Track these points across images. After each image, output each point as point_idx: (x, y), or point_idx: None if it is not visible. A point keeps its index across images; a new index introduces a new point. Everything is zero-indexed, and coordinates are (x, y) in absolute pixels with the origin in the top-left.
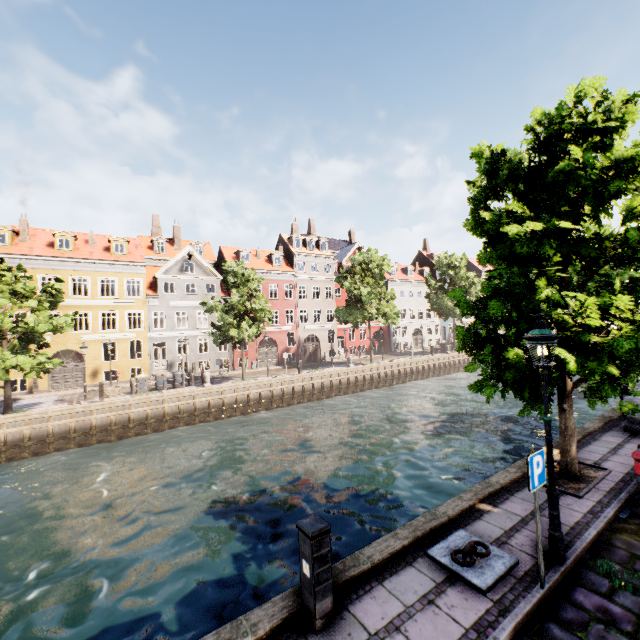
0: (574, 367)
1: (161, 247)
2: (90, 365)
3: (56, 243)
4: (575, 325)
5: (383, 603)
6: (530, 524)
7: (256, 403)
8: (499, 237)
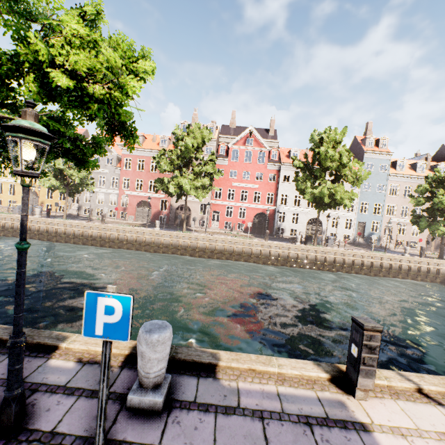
0: None
1: None
2: (40, 199)
3: None
4: None
5: None
6: None
7: (57, 235)
8: None
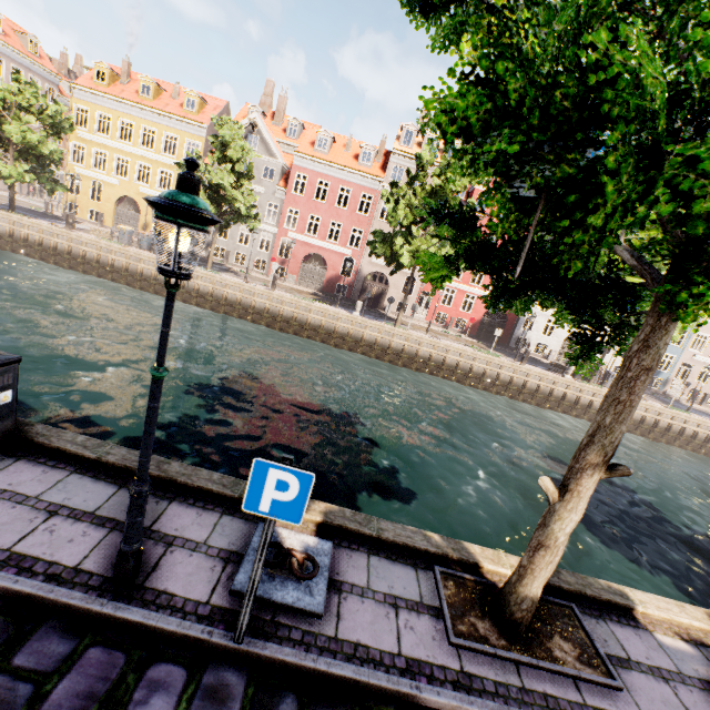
0: None
1: None
2: (143, 218)
3: (140, 89)
4: None
5: None
6: None
7: (200, 297)
8: None
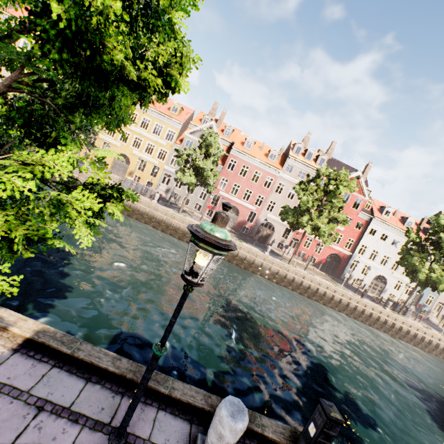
0: None
1: (206, 121)
2: (131, 168)
3: None
4: None
5: None
6: None
7: (174, 230)
8: None
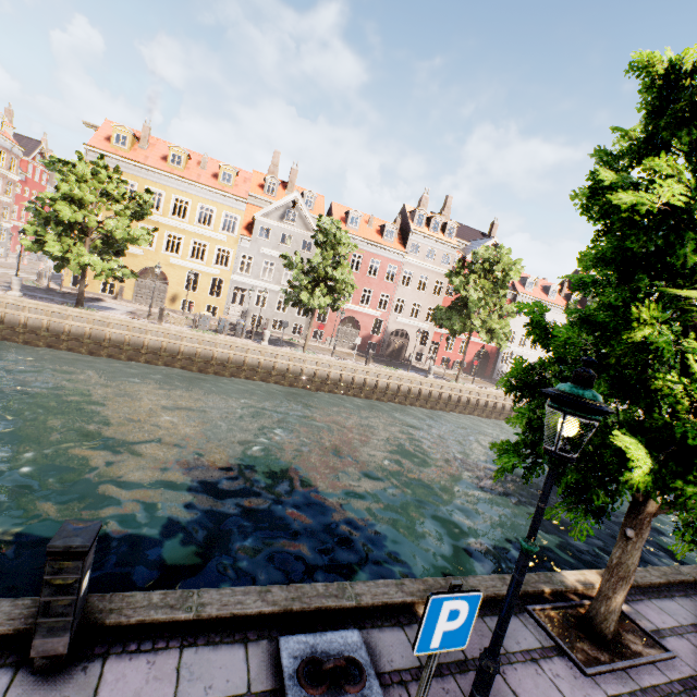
0: (642, 479)
1: (272, 188)
2: (172, 289)
3: (169, 157)
4: (691, 410)
5: (153, 679)
6: (468, 675)
7: (308, 379)
8: (620, 223)
